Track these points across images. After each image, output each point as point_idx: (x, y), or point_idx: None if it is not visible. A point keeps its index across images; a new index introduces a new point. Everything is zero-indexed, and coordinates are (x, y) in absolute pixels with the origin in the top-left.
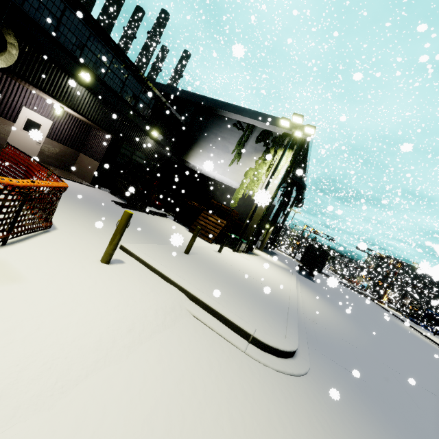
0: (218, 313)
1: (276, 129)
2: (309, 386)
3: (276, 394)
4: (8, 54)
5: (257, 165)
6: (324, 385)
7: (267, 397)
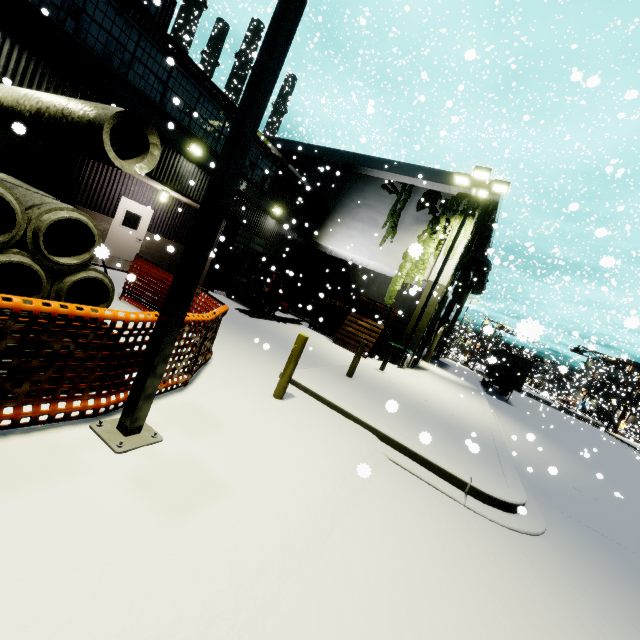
0: (420, 457)
1: (447, 188)
2: (552, 548)
3: (518, 555)
4: (150, 156)
5: (421, 242)
6: (569, 548)
7: (509, 558)
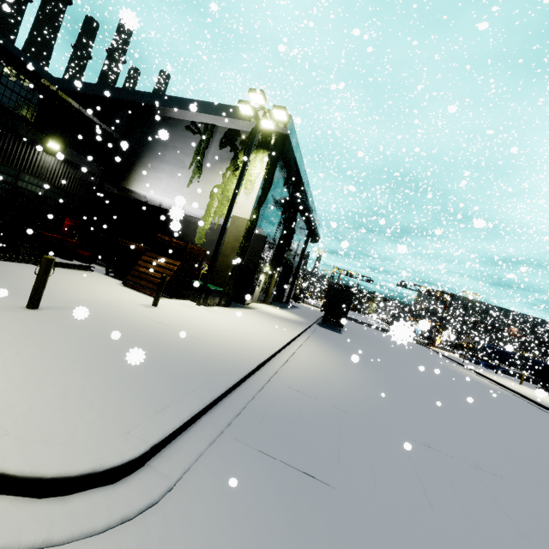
0: None
1: (243, 124)
2: None
3: None
4: None
5: (225, 180)
6: (167, 542)
7: None
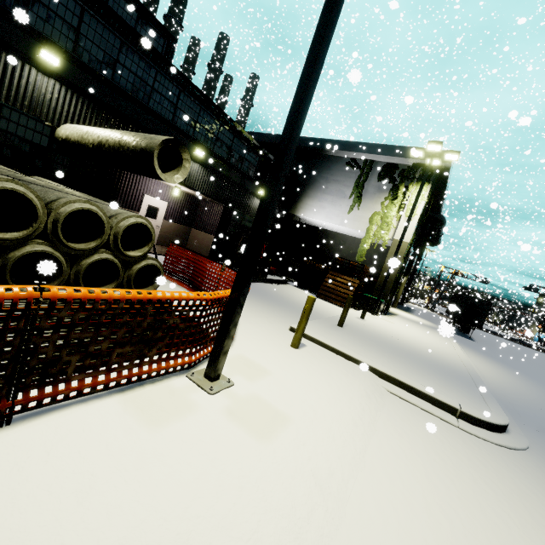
0: (415, 389)
1: (403, 160)
2: (537, 460)
3: (511, 466)
4: (183, 168)
5: (384, 207)
6: None
7: (504, 468)
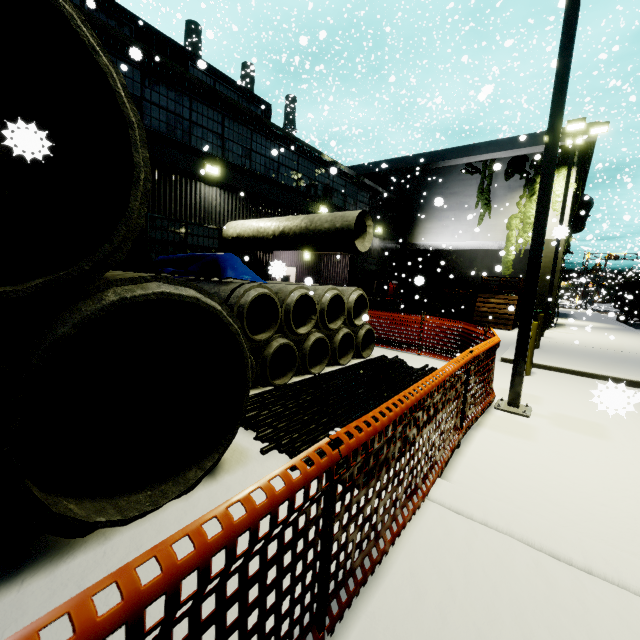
0: None
1: (533, 149)
2: None
3: None
4: (368, 235)
5: (521, 208)
6: None
7: None
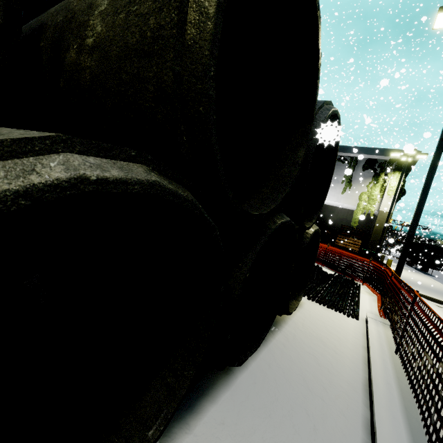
0: None
1: (382, 157)
2: None
3: None
4: None
5: (369, 189)
6: None
7: None
